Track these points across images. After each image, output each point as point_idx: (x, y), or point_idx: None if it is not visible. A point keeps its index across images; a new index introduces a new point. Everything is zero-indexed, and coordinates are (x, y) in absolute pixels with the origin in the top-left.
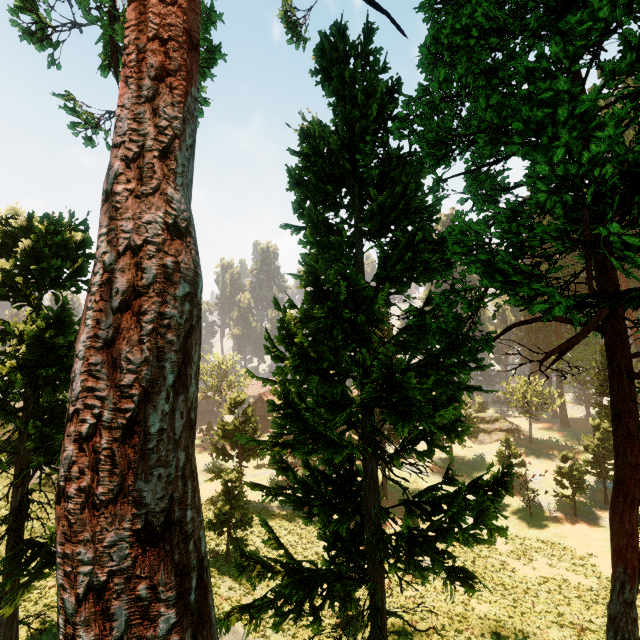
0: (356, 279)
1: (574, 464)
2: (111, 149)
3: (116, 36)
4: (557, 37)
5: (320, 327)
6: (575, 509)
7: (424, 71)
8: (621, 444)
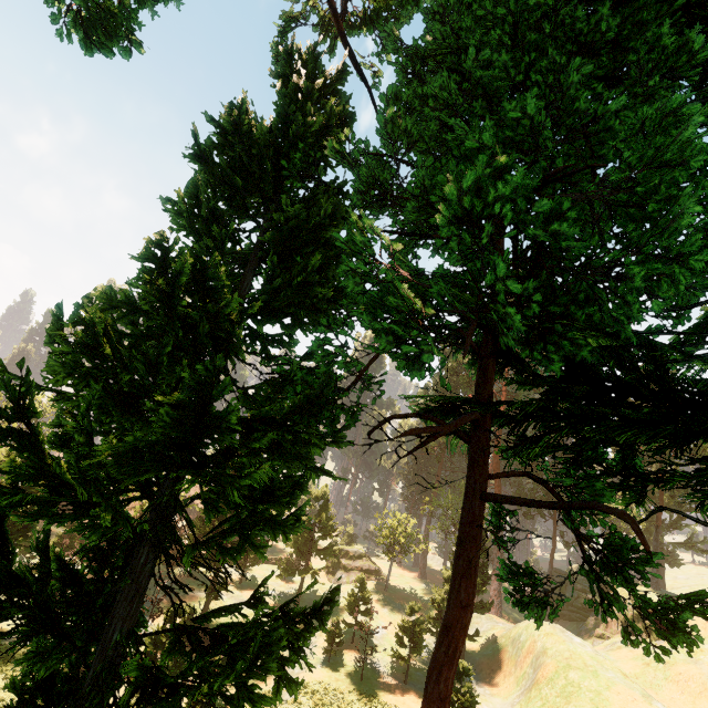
0: (217, 271)
1: (418, 618)
2: None
3: None
4: None
5: (149, 330)
6: (407, 674)
7: None
8: (458, 577)
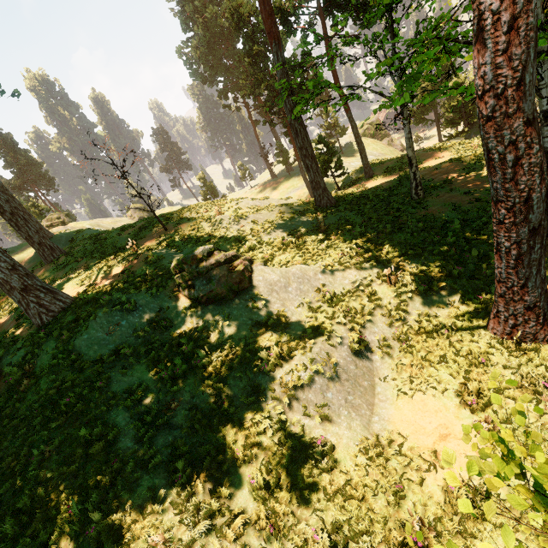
0: None
1: None
2: None
3: None
4: None
5: None
6: None
7: None
8: None
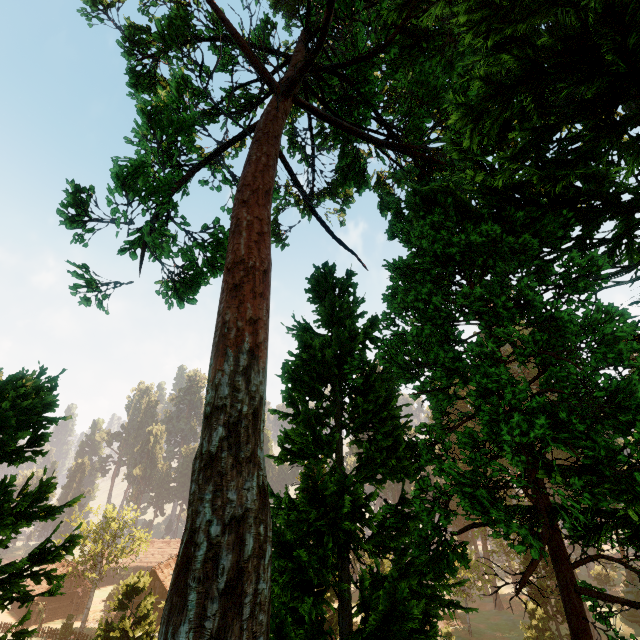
0: (354, 488)
1: None
2: (213, 409)
3: (164, 252)
4: (482, 321)
5: (308, 529)
6: None
7: (389, 306)
8: None
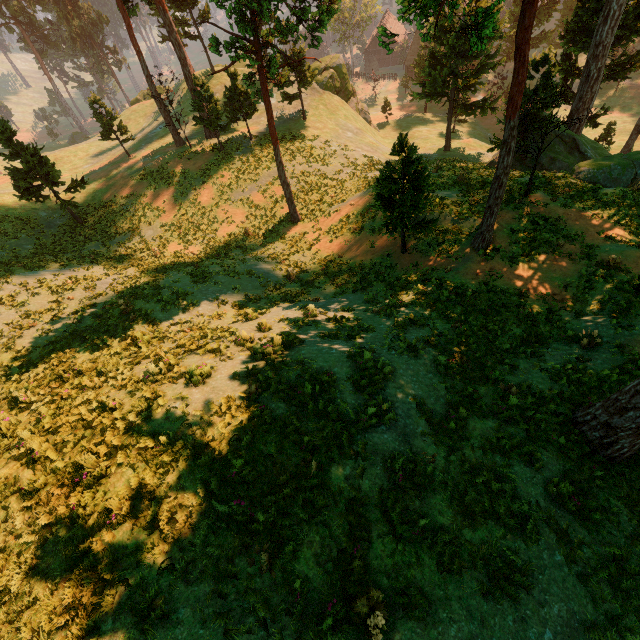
0: None
1: None
2: None
3: None
4: None
5: None
6: None
7: None
8: None
